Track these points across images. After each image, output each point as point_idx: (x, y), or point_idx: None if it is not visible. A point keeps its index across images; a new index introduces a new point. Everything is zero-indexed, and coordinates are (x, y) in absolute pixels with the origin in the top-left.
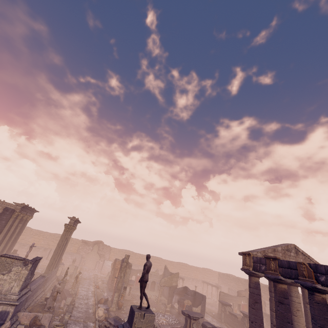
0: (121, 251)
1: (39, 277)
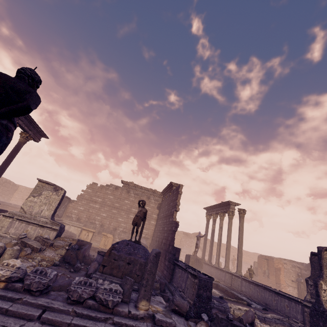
0: (223, 245)
1: (239, 276)
